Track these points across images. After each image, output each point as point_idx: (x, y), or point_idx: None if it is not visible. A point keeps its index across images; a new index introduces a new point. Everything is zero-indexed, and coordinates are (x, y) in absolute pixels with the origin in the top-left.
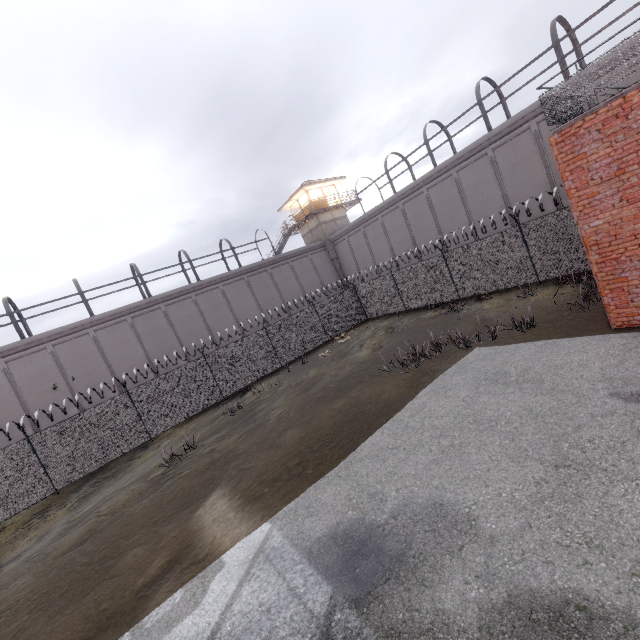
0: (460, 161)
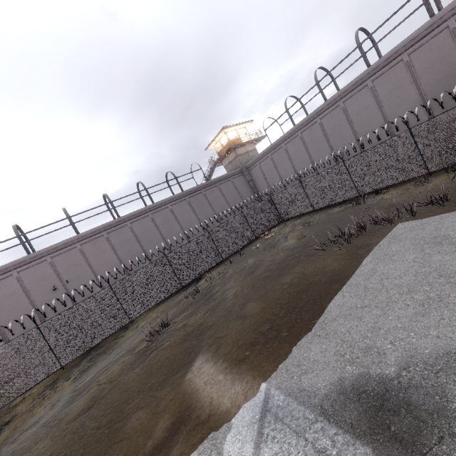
0: (346, 93)
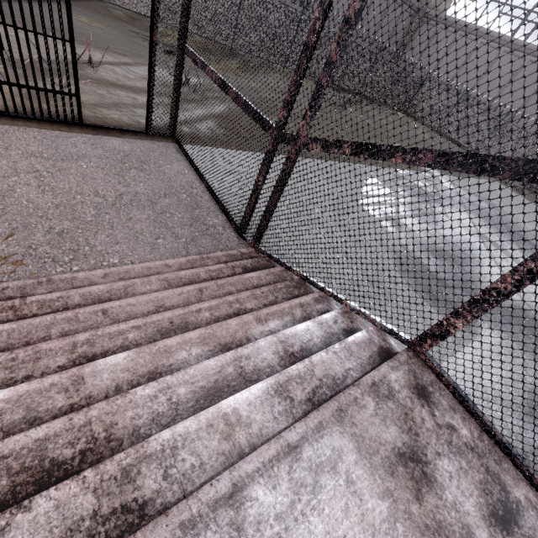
0: None
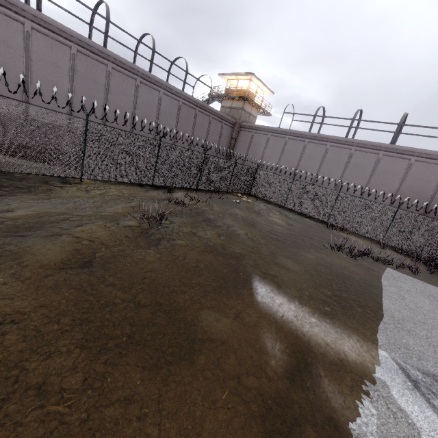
0: (362, 146)
